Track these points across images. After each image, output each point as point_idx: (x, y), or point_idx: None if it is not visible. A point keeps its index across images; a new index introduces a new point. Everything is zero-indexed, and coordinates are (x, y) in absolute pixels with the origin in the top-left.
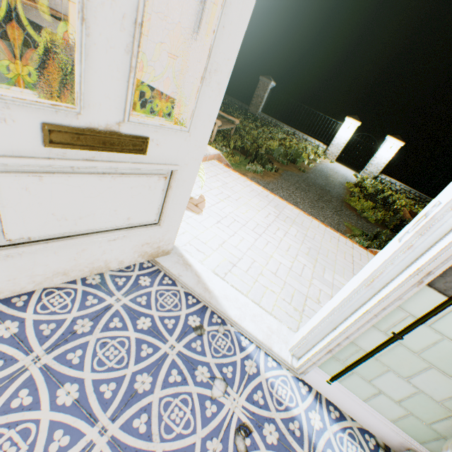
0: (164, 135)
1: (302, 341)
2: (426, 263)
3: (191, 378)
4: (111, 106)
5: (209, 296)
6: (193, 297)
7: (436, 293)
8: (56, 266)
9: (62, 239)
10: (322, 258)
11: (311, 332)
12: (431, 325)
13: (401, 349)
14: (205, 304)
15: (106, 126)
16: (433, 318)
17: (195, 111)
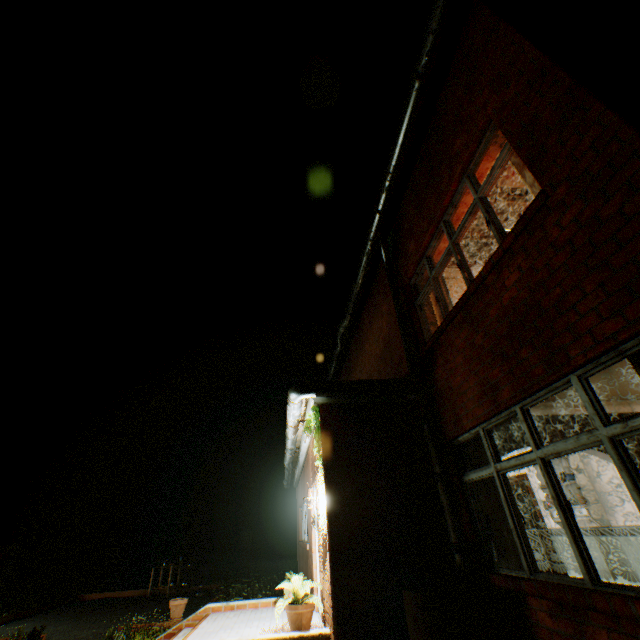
0: None
1: None
2: None
3: None
4: None
5: None
6: None
7: None
8: None
9: None
10: (253, 617)
11: None
12: None
13: None
14: None
15: None
16: None
17: None
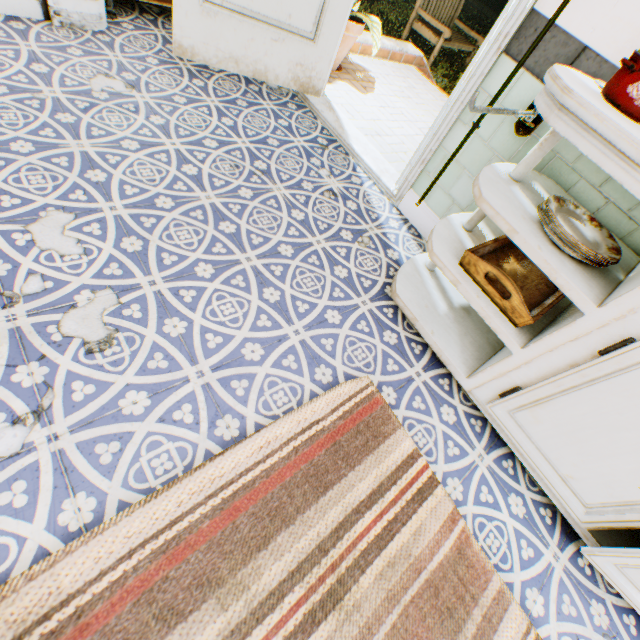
0: None
1: (407, 169)
2: (506, 25)
3: (306, 159)
4: None
5: (341, 132)
6: (328, 133)
7: (510, 62)
8: (233, 49)
9: (241, 16)
10: None
11: (415, 155)
12: (501, 103)
13: (476, 143)
14: (337, 140)
15: None
16: (504, 94)
17: None
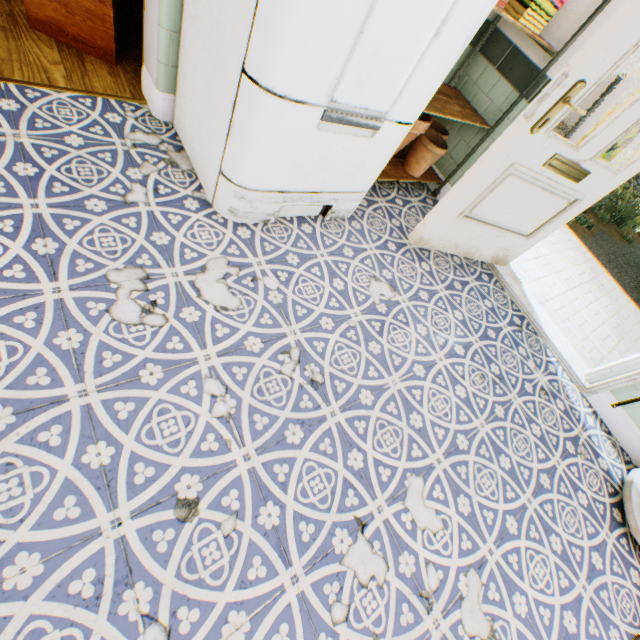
0: (598, 174)
1: (604, 370)
2: None
3: (515, 349)
4: (592, 150)
5: (530, 310)
6: (515, 306)
7: None
8: (460, 240)
9: (483, 223)
10: (628, 340)
11: (619, 364)
12: None
13: None
14: (524, 315)
15: (577, 161)
16: None
17: (634, 162)
